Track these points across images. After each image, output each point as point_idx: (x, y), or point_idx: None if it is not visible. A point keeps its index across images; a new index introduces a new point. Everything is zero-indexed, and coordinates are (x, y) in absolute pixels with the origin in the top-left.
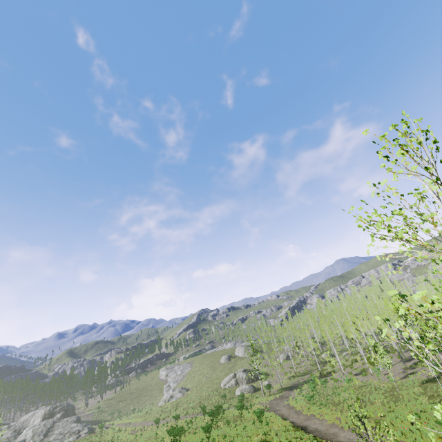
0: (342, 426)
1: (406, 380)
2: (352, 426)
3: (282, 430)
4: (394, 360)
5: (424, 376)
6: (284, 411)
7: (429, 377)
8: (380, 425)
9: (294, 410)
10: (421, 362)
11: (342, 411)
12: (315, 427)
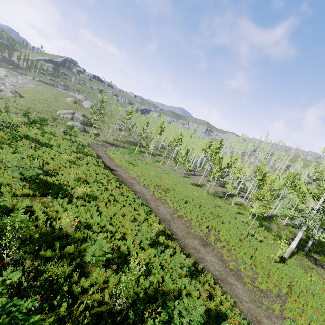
0: (139, 182)
1: (184, 178)
2: (147, 185)
3: (94, 163)
4: (181, 166)
5: (193, 182)
6: (101, 153)
7: (196, 183)
8: (165, 194)
9: (108, 156)
10: (194, 175)
11: (142, 174)
12: (120, 173)
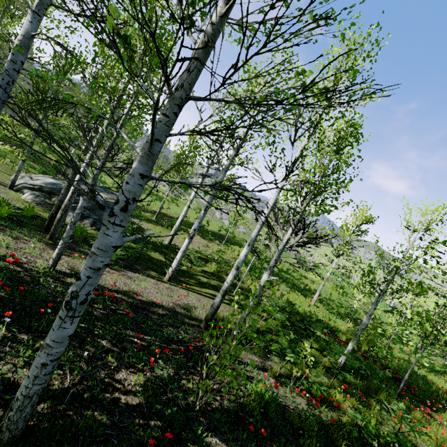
0: None
1: None
2: None
3: None
4: None
5: None
6: None
7: None
8: None
9: None
10: None
11: None
12: None
